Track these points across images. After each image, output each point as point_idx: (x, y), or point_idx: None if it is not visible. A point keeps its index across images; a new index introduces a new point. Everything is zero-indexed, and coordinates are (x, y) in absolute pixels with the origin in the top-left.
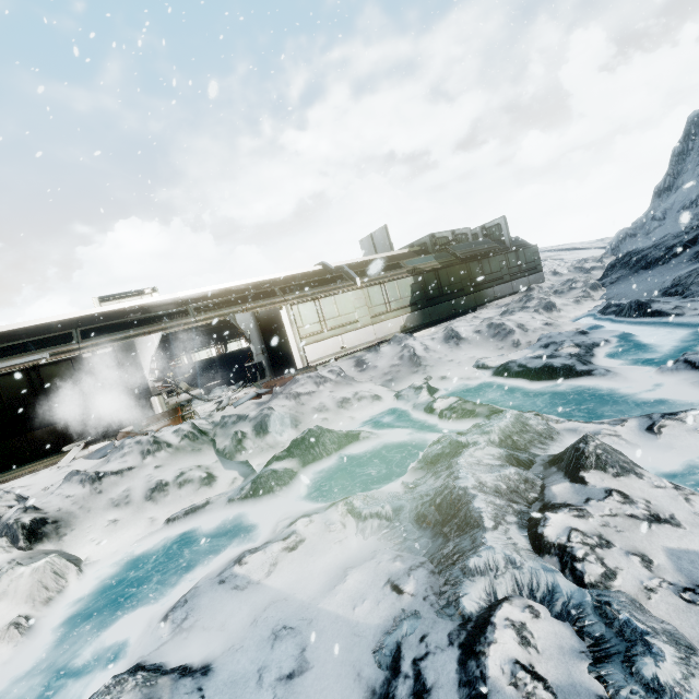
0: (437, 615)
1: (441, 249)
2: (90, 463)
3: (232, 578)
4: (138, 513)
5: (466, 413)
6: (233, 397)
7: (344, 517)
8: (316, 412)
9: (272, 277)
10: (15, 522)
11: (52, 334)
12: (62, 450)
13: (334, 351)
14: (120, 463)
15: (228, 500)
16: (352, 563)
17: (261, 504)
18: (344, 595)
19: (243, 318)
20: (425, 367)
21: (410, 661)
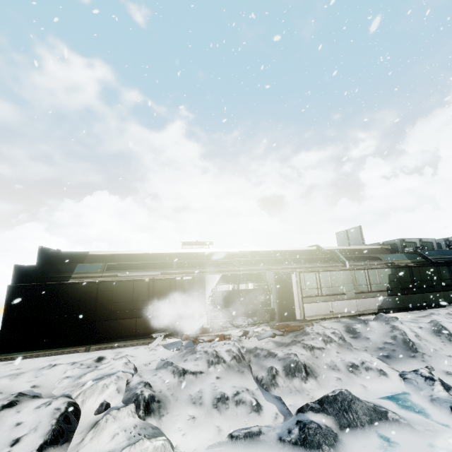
0: None
1: (412, 251)
2: (167, 352)
3: None
4: (208, 417)
5: None
6: (254, 329)
7: None
8: (329, 368)
9: (283, 249)
10: (141, 394)
11: (164, 261)
12: (151, 335)
13: (325, 312)
14: (195, 365)
15: (279, 438)
16: None
17: None
18: None
19: (269, 275)
20: (422, 355)
21: None
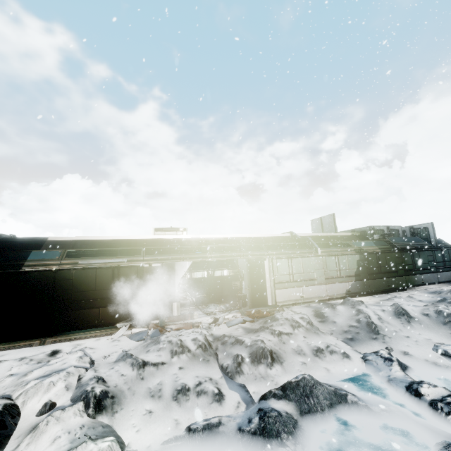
0: None
1: (379, 238)
2: (131, 343)
3: None
4: (166, 410)
5: None
6: (225, 316)
7: None
8: (295, 353)
9: (257, 236)
10: (91, 391)
11: (131, 248)
12: (115, 325)
13: (296, 297)
14: (157, 356)
15: (239, 429)
16: None
17: (271, 448)
18: None
19: (241, 261)
20: (383, 336)
21: None
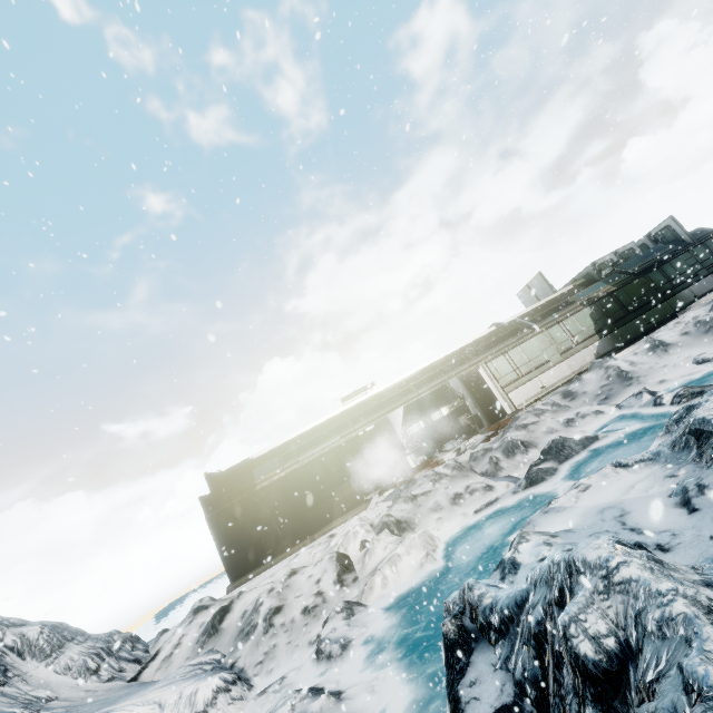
0: (704, 470)
1: (609, 273)
2: (390, 502)
3: (551, 509)
4: (451, 513)
5: (695, 394)
6: (465, 444)
7: (614, 469)
8: (547, 434)
9: (457, 348)
10: (388, 520)
11: (336, 425)
12: (365, 500)
13: (535, 392)
14: (421, 489)
15: (513, 493)
16: (634, 483)
17: (540, 488)
18: (637, 491)
19: (453, 382)
20: (637, 378)
21: (692, 485)
